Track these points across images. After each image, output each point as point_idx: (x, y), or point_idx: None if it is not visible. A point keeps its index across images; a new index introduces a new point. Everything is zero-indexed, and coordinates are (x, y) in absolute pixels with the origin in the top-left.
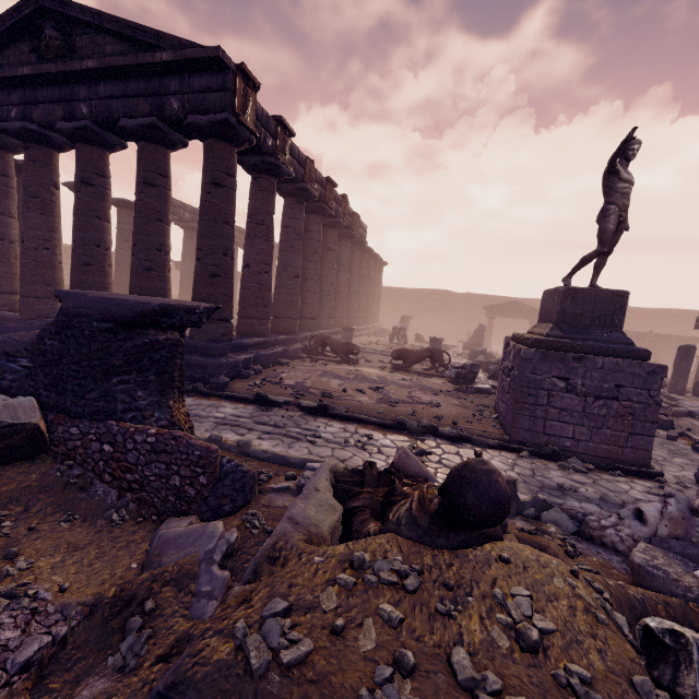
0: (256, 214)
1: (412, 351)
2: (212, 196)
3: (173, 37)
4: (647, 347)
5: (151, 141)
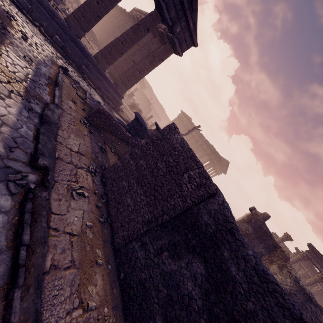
0: (151, 52)
1: (137, 107)
2: (159, 62)
3: (197, 19)
4: (154, 115)
5: (162, 19)
